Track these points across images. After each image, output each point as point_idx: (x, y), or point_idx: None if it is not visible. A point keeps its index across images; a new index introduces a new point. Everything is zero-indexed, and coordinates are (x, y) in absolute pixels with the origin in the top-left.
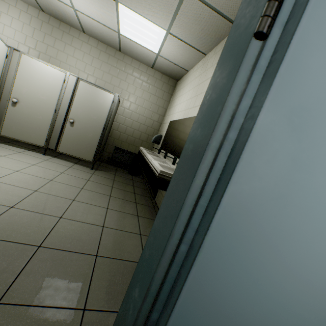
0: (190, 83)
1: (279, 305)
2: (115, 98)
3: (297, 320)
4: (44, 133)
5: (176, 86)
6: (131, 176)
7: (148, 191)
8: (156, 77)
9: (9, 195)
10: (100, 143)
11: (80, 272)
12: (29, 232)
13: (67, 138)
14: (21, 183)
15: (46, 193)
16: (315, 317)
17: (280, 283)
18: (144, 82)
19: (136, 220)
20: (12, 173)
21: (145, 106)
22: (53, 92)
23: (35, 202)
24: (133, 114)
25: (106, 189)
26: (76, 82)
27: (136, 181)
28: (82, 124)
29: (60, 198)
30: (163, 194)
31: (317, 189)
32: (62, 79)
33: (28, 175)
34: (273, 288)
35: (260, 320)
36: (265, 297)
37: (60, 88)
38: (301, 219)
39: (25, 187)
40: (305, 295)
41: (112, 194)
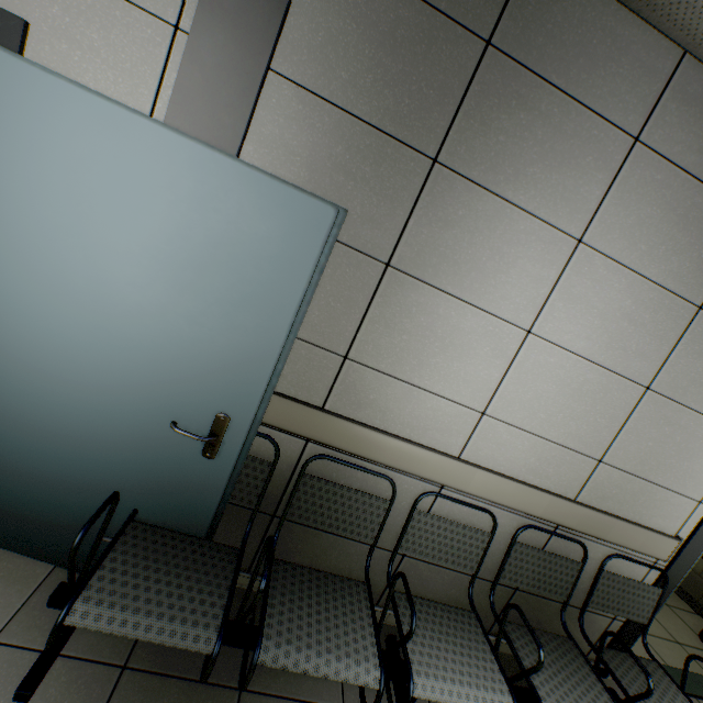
0: None
1: None
2: None
3: (16, 393)
4: None
5: None
6: None
7: None
8: None
9: None
10: None
11: None
12: None
13: None
14: None
15: None
16: (34, 394)
17: None
18: None
19: None
20: None
21: None
22: None
23: None
24: None
25: None
26: None
27: None
28: None
29: None
30: None
31: None
32: None
33: None
34: None
35: None
36: None
37: None
38: None
39: None
40: (16, 369)
41: None
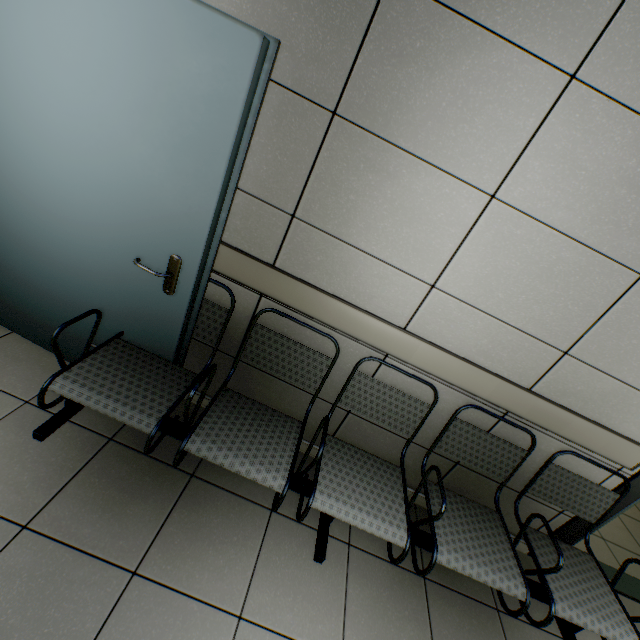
0: None
1: (16, 210)
2: None
3: (33, 227)
4: None
5: None
6: None
7: None
8: None
9: None
10: None
11: None
12: None
13: None
14: None
15: None
16: (44, 229)
17: (9, 192)
18: None
19: None
20: None
21: None
22: None
23: None
24: None
25: None
26: None
27: None
28: None
29: None
30: None
31: (1, 120)
32: None
33: None
34: (6, 195)
35: (8, 219)
36: (4, 201)
37: None
38: (1, 143)
39: None
40: (29, 207)
41: None
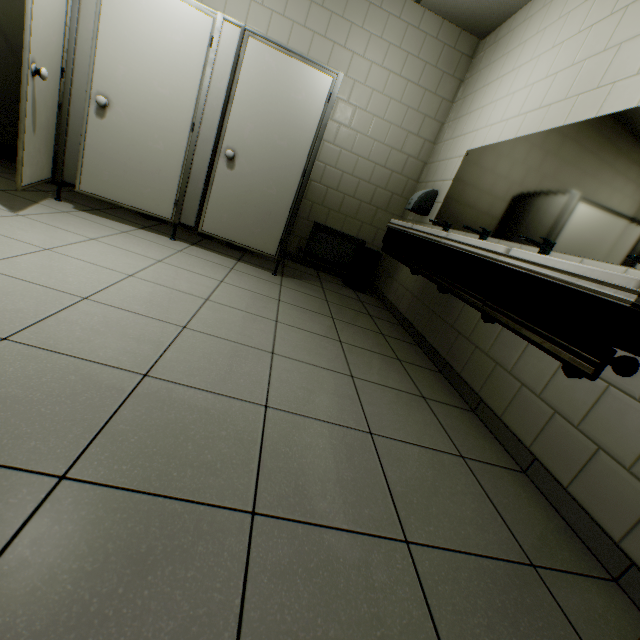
0: (560, 22)
1: None
2: (336, 85)
3: None
4: (170, 187)
5: (477, 54)
6: (353, 292)
7: (407, 330)
8: (425, 29)
9: (130, 340)
10: (293, 211)
11: (399, 619)
12: (210, 458)
13: (220, 198)
14: (146, 305)
15: (207, 333)
16: None
17: None
18: (392, 47)
19: (427, 410)
20: (123, 282)
21: (390, 117)
22: (185, 77)
23: (193, 360)
24: (360, 139)
25: (324, 324)
26: (239, 42)
27: (369, 304)
28: (253, 161)
29: (243, 349)
30: (478, 344)
31: None
32: (206, 37)
33: (157, 287)
34: None
35: None
36: None
37: (201, 64)
38: None
39: (159, 318)
40: None
41: (343, 338)
